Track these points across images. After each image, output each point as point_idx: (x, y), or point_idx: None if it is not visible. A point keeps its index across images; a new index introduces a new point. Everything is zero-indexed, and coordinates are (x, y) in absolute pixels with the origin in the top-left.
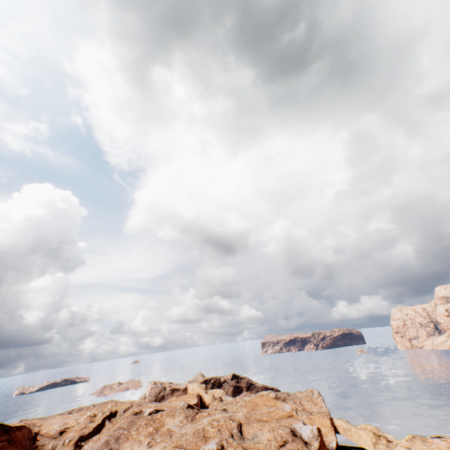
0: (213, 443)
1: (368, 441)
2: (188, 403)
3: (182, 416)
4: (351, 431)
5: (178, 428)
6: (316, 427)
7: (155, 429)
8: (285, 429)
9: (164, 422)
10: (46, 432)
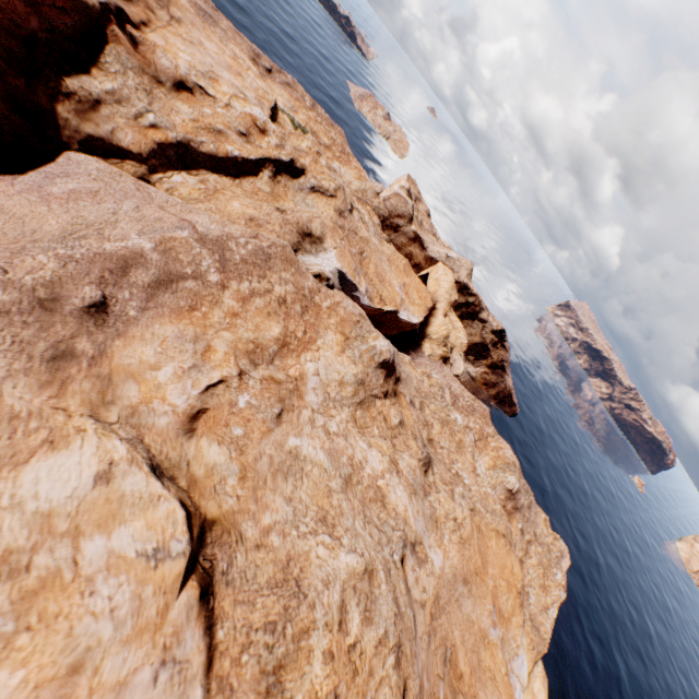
0: None
1: None
2: (391, 358)
3: (354, 372)
4: None
5: (317, 399)
6: None
7: (280, 342)
8: None
9: (317, 335)
10: (150, 44)
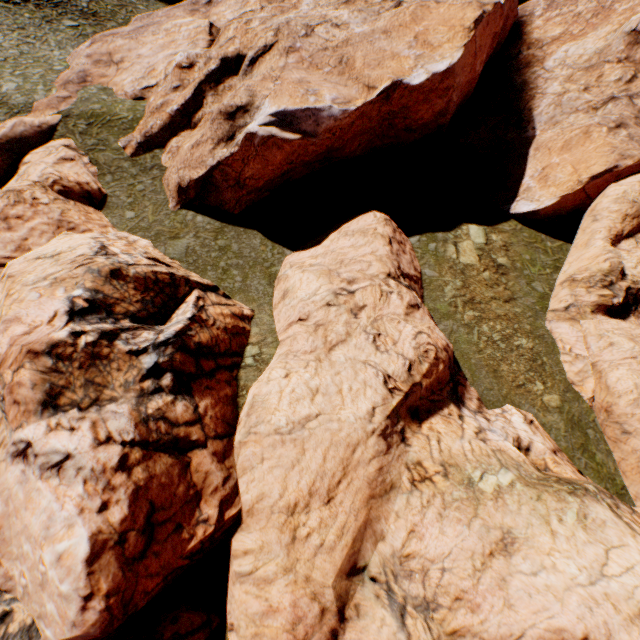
0: (182, 54)
1: (575, 266)
2: None
3: None
4: (590, 226)
5: (308, 9)
6: (248, 133)
7: None
8: (233, 100)
9: None
10: None
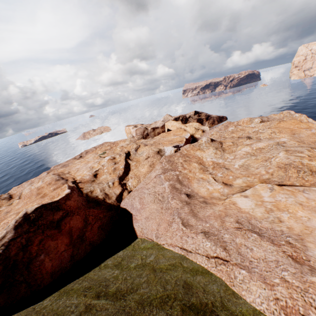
0: None
1: None
2: (209, 138)
3: (212, 149)
4: None
5: (220, 160)
6: None
7: (199, 164)
8: None
9: (197, 156)
10: (81, 179)
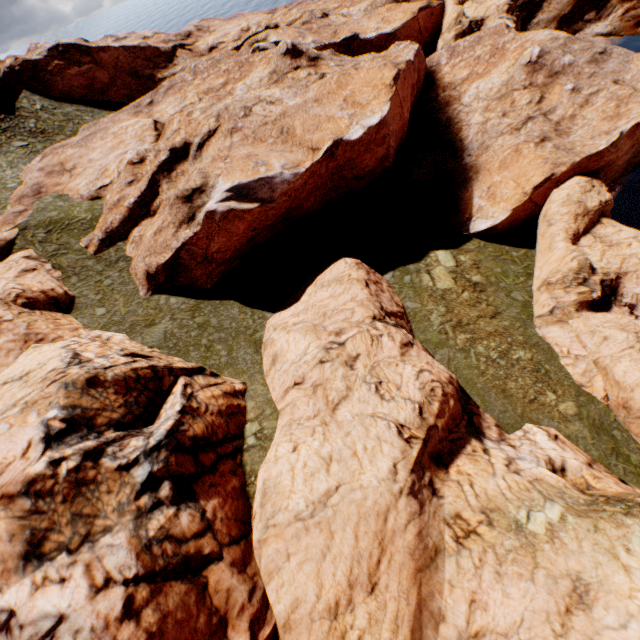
0: (132, 152)
1: (546, 270)
2: (288, 46)
3: (269, 71)
4: (547, 231)
5: (243, 93)
6: (207, 211)
7: (224, 84)
8: (188, 184)
9: (250, 74)
10: (197, 47)
